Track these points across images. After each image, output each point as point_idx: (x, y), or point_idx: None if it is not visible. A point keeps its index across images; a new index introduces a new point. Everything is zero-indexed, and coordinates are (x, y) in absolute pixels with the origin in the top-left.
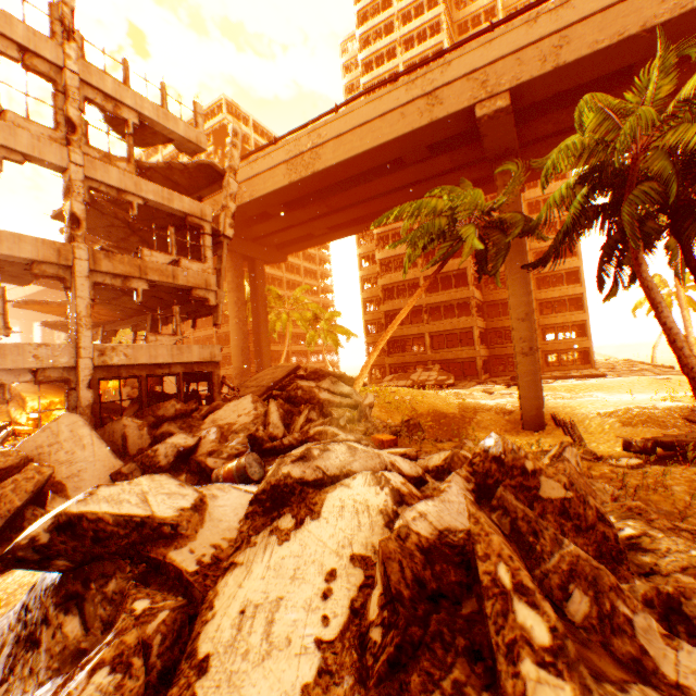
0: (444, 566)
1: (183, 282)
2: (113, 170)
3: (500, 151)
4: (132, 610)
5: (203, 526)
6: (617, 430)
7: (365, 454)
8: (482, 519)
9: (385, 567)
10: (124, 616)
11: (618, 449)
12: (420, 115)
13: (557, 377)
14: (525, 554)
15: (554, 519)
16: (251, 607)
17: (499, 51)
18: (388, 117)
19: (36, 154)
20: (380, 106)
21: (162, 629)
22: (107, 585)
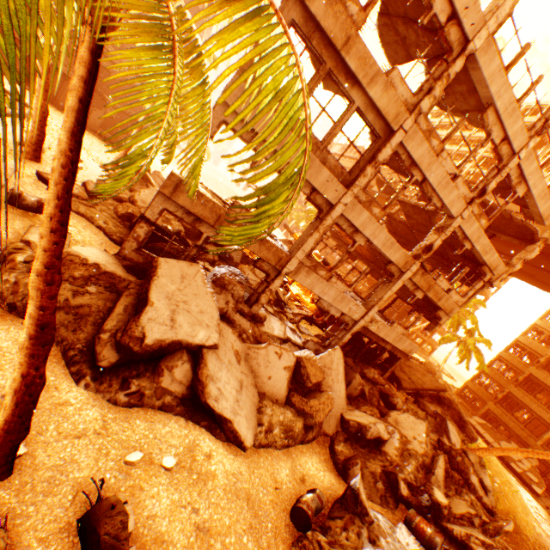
0: None
1: (440, 303)
2: (475, 224)
3: None
4: None
5: None
6: None
7: None
8: None
9: None
10: None
11: None
12: None
13: None
14: None
15: None
16: None
17: None
18: None
19: (448, 206)
20: None
21: None
22: None
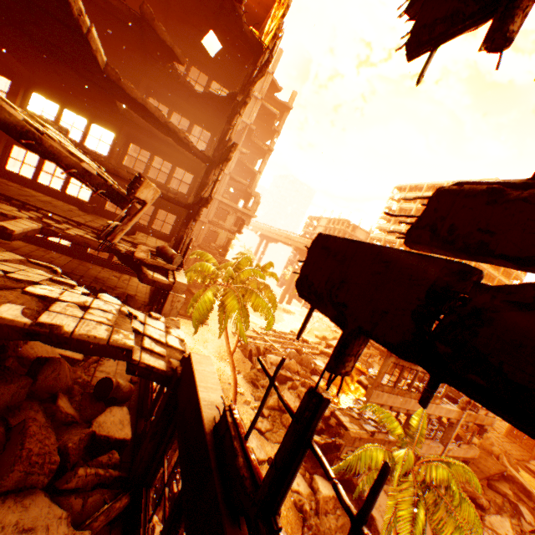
0: None
1: (483, 422)
2: None
3: None
4: None
5: None
6: None
7: None
8: None
9: None
10: None
11: None
12: None
13: None
14: None
15: None
16: None
17: None
18: None
19: None
20: None
21: None
22: None
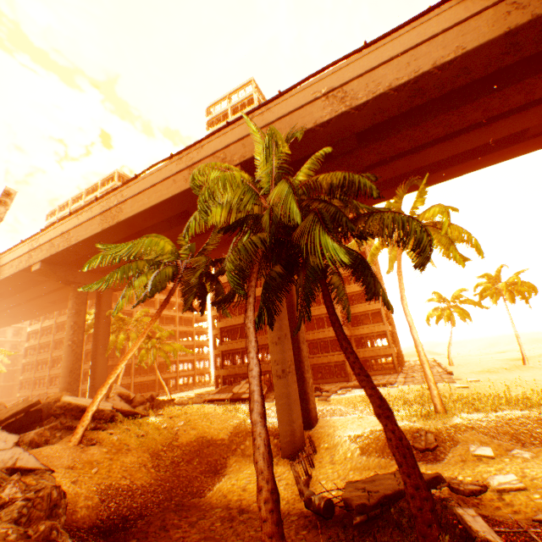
0: None
1: None
2: None
3: None
4: None
5: None
6: (354, 459)
7: None
8: None
9: None
10: None
11: (333, 493)
12: (185, 181)
13: (354, 386)
14: None
15: None
16: None
17: (231, 139)
18: (166, 183)
19: None
20: (160, 174)
21: None
22: None
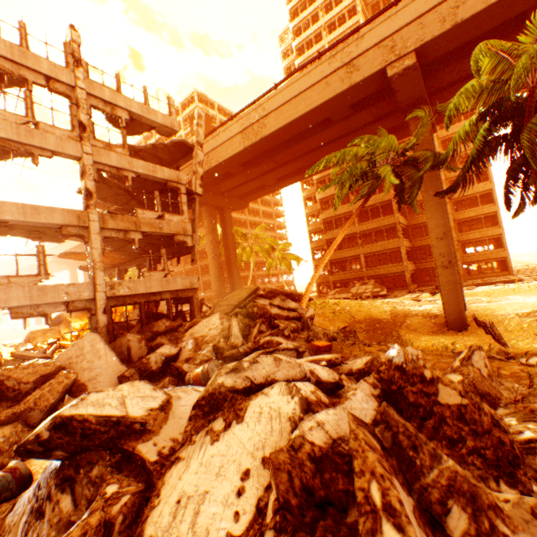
0: (333, 474)
1: (167, 231)
2: (113, 154)
3: (411, 101)
4: (104, 493)
5: (167, 423)
6: (535, 328)
7: (288, 364)
8: (360, 435)
9: (275, 476)
10: (98, 498)
11: (536, 345)
12: (341, 82)
13: (477, 284)
14: (406, 467)
15: (452, 423)
16: (185, 498)
17: (403, 20)
18: (316, 87)
19: (60, 150)
20: (308, 79)
21: (124, 510)
22: (91, 471)
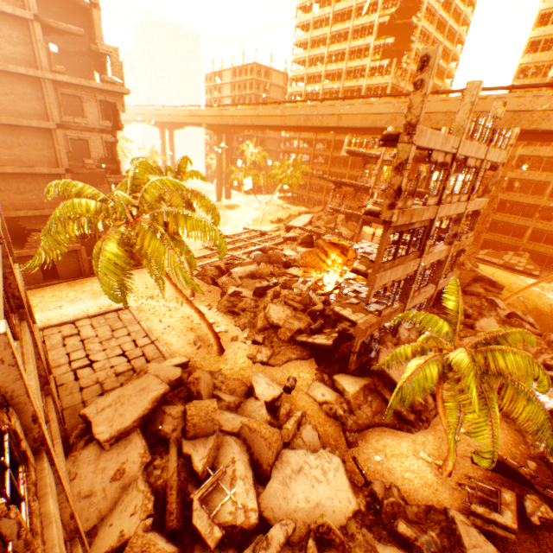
0: None
1: (464, 246)
2: (472, 203)
3: None
4: None
5: None
6: None
7: None
8: None
9: None
10: None
11: None
12: None
13: None
14: None
15: None
16: None
17: None
18: None
19: (459, 212)
20: None
21: None
22: None
